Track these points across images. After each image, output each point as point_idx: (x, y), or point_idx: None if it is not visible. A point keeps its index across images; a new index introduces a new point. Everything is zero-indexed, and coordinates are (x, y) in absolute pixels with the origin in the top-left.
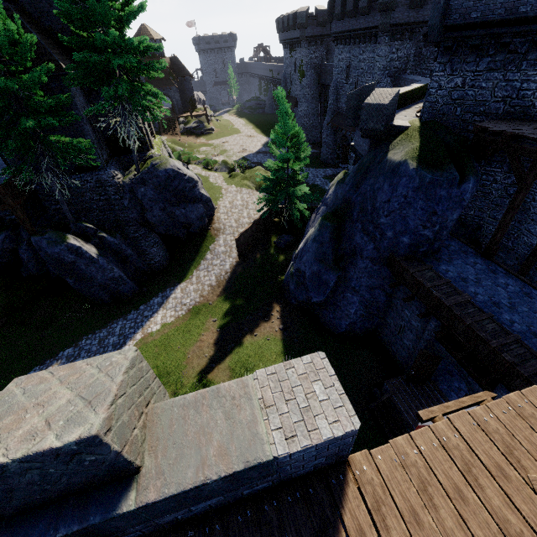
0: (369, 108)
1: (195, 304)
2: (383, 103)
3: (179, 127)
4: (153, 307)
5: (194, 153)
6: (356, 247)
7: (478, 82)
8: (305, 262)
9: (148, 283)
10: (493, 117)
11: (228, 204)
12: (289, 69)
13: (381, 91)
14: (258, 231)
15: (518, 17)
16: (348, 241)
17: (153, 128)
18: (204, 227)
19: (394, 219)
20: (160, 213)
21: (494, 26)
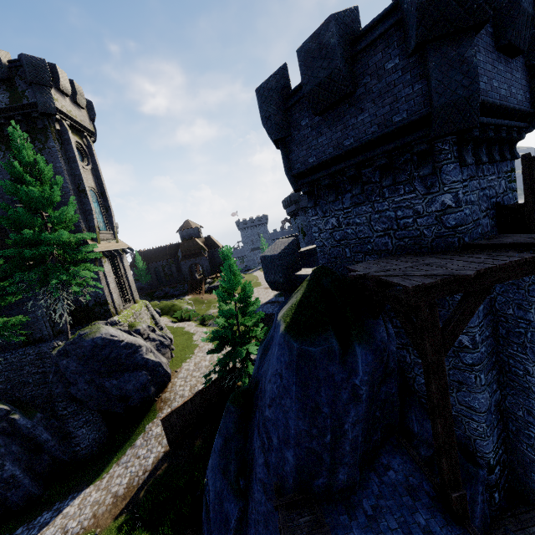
0: (265, 260)
1: (79, 531)
2: (273, 254)
3: (205, 287)
4: (31, 531)
5: (210, 308)
6: (253, 454)
7: (352, 219)
8: (211, 469)
9: (60, 481)
10: (386, 255)
11: (193, 365)
12: (296, 231)
13: (278, 242)
14: (206, 403)
15: (346, 150)
16: (251, 439)
17: (135, 295)
18: (149, 398)
19: (276, 413)
20: (86, 386)
21: (333, 164)
